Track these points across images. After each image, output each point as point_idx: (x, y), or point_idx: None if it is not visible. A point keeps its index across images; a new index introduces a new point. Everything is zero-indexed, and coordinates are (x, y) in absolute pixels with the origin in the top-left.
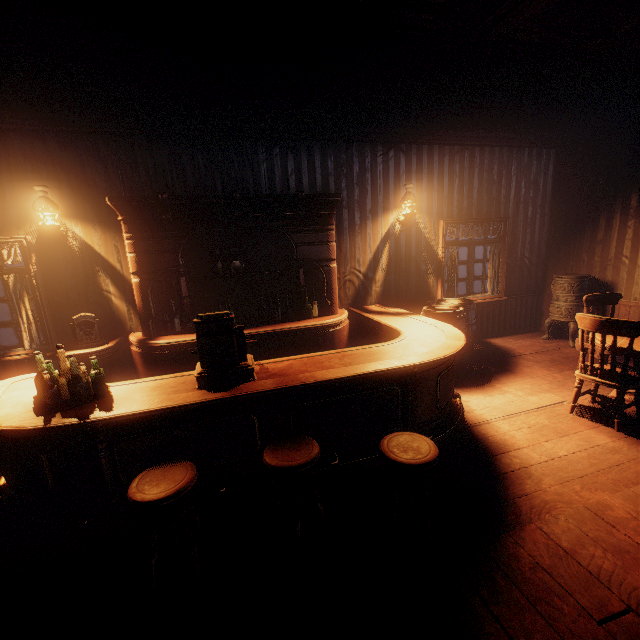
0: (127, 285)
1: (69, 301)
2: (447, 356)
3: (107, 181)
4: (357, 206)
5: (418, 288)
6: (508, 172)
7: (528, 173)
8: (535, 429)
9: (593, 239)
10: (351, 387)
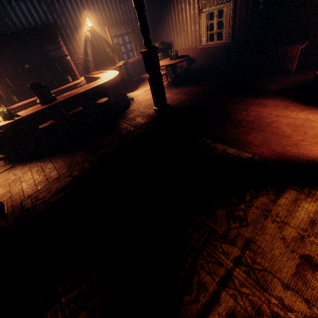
0: None
1: None
2: (111, 79)
3: None
4: (67, 26)
5: (108, 60)
6: None
7: None
8: (144, 95)
9: (163, 25)
10: (87, 95)
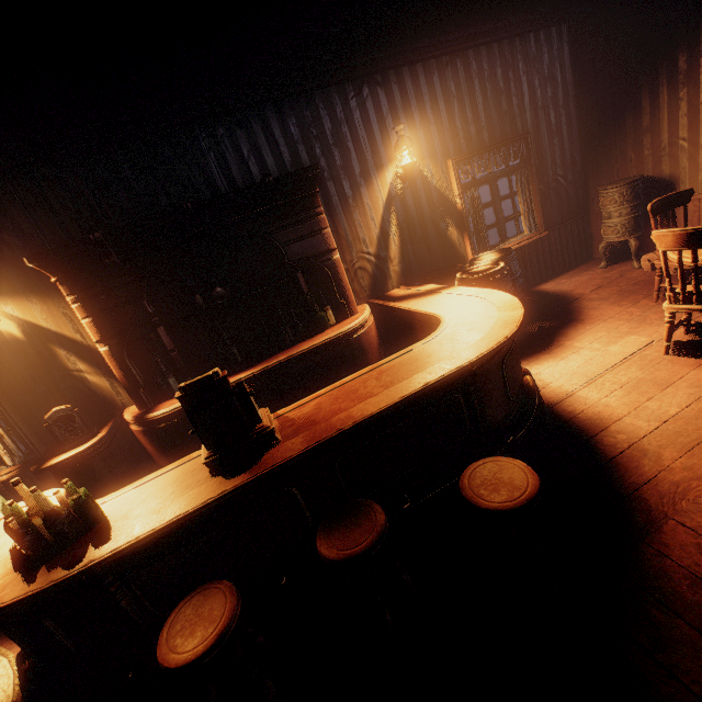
0: (98, 356)
1: (36, 396)
2: (508, 337)
3: (20, 237)
4: (343, 173)
5: (443, 252)
6: (515, 72)
7: (540, 66)
8: (630, 388)
9: (638, 128)
10: (401, 413)
